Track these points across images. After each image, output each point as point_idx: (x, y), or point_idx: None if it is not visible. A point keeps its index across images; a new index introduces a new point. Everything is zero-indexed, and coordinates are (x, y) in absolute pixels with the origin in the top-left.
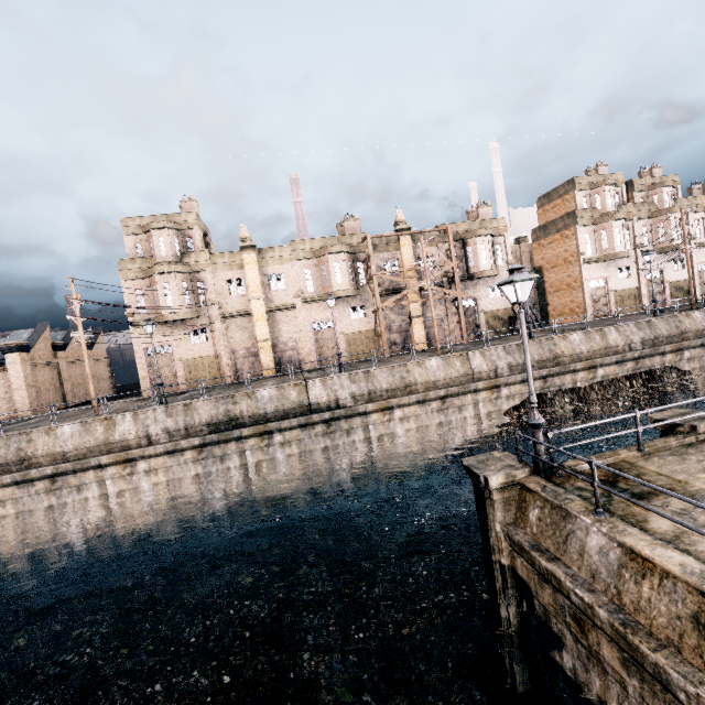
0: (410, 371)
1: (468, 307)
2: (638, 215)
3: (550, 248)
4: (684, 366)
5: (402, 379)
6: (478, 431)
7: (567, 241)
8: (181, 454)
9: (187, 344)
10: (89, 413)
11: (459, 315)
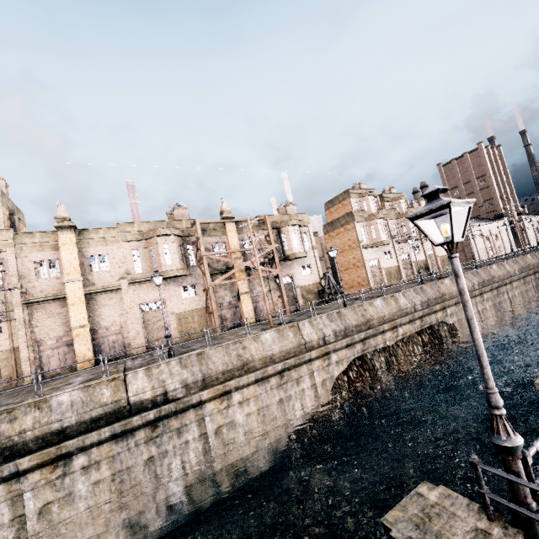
0: (246, 347)
1: (287, 283)
2: (389, 216)
3: (337, 238)
4: (449, 320)
5: (239, 357)
6: (316, 401)
7: (350, 233)
8: None
9: None
10: None
11: (281, 290)
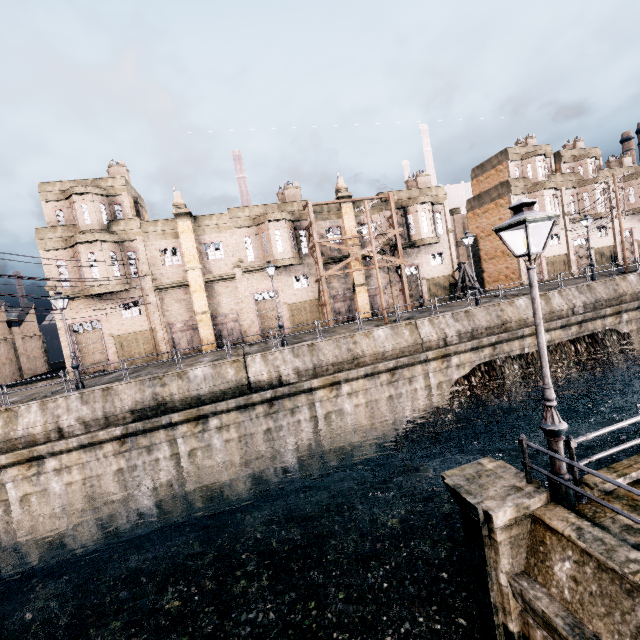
0: (357, 342)
1: (411, 275)
2: (566, 185)
3: (484, 217)
4: (623, 328)
5: (349, 351)
6: (429, 403)
7: (502, 210)
8: (99, 447)
9: (118, 318)
10: None
11: (403, 283)
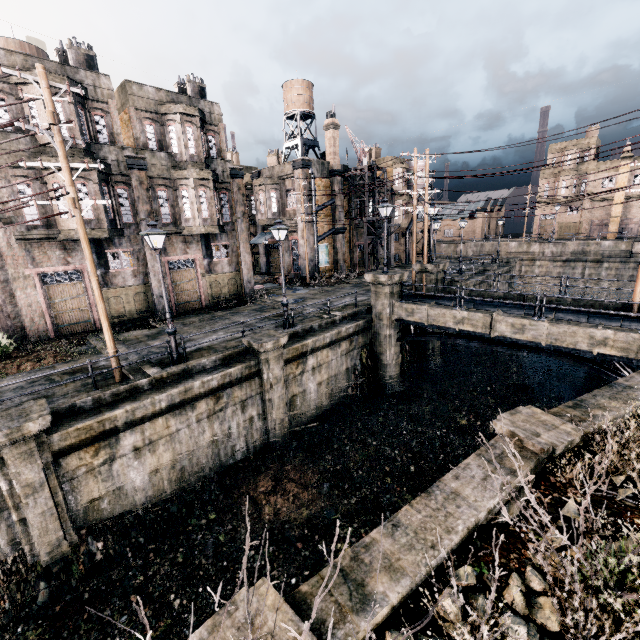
0: None
1: None
2: None
3: None
4: None
5: None
6: None
7: None
8: (555, 262)
9: (564, 215)
10: (513, 241)
11: None
